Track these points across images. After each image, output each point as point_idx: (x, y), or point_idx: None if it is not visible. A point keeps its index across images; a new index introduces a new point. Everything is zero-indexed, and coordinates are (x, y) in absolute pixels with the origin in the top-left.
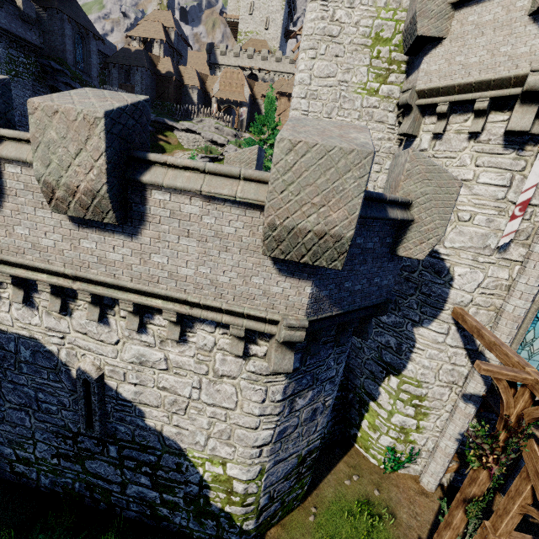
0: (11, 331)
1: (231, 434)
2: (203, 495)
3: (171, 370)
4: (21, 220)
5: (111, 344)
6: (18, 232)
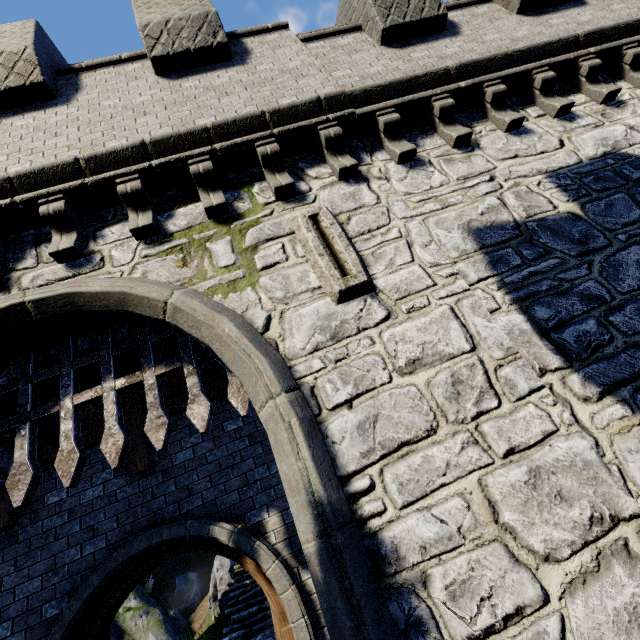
0: None
1: None
2: None
3: None
4: (609, 2)
5: None
6: (616, 8)
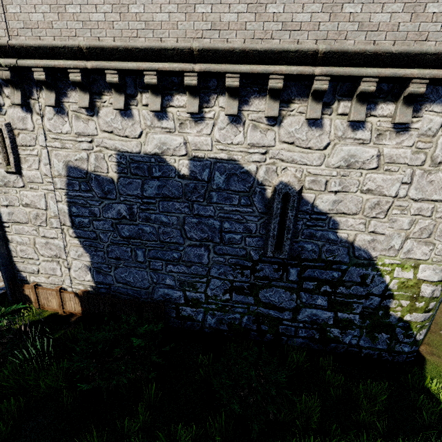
0: (208, 156)
1: (432, 231)
2: (383, 307)
3: (381, 167)
4: None
5: (319, 150)
6: (269, 12)
